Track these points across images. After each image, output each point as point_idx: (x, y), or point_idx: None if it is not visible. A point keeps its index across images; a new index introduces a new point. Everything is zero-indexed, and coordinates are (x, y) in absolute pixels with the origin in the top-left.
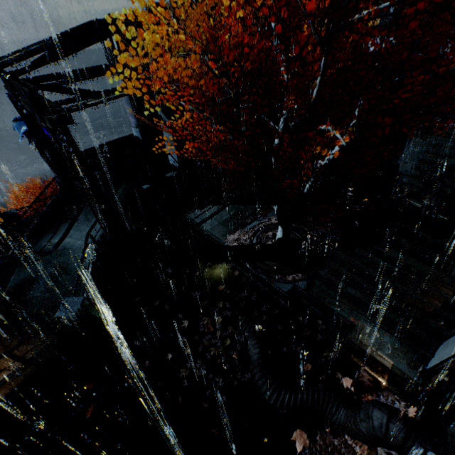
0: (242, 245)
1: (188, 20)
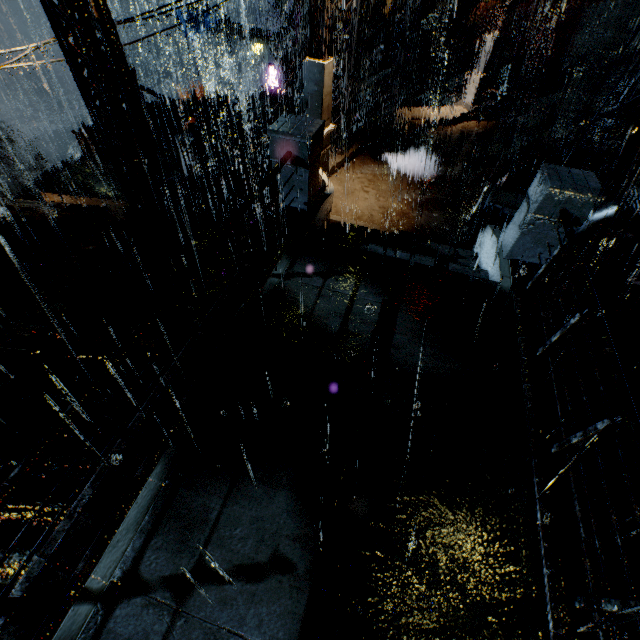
0: None
1: None
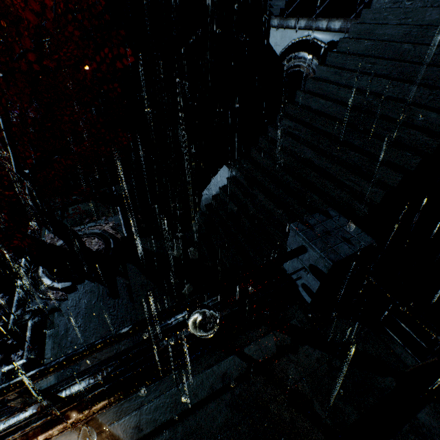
0: (52, 244)
1: (37, 0)
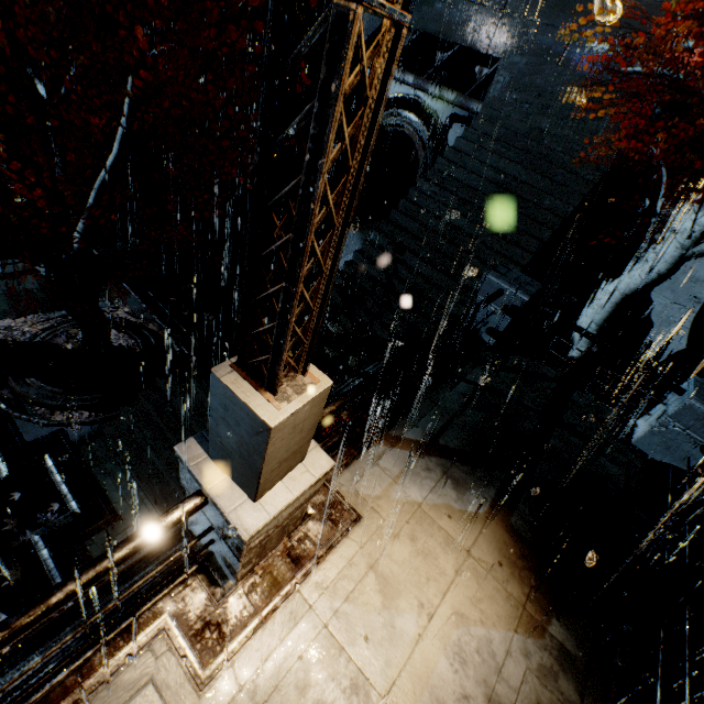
0: (11, 341)
1: None
